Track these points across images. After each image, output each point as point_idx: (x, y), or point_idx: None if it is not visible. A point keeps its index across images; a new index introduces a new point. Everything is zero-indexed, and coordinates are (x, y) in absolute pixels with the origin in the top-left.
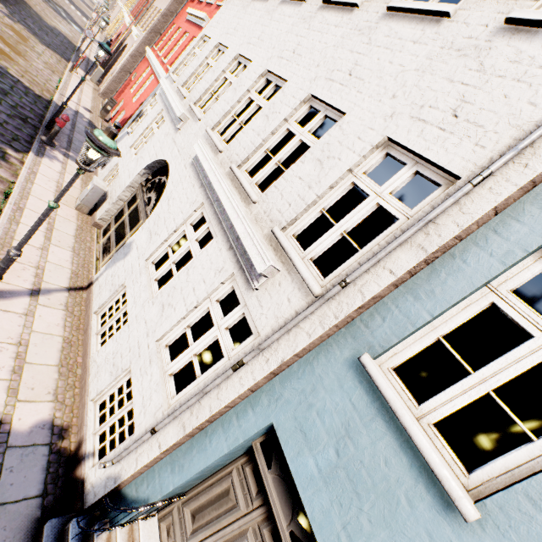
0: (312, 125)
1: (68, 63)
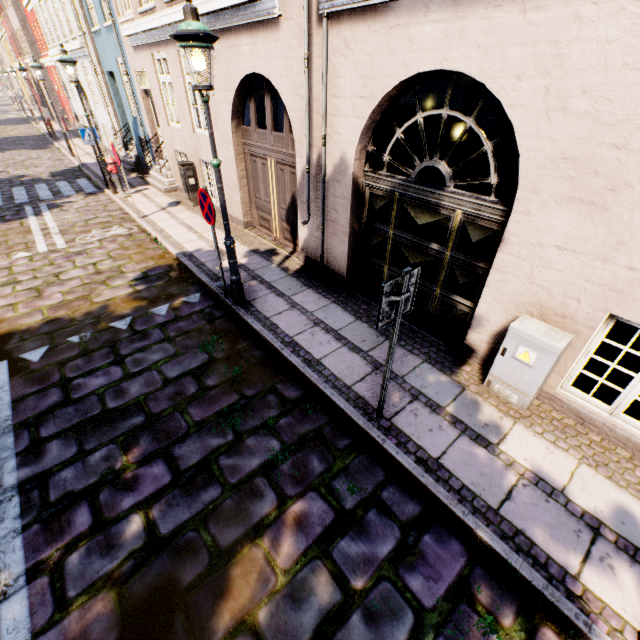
0: None
1: (32, 124)
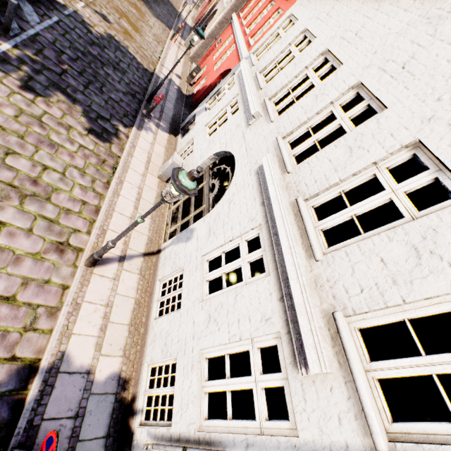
0: (411, 185)
1: (170, 31)
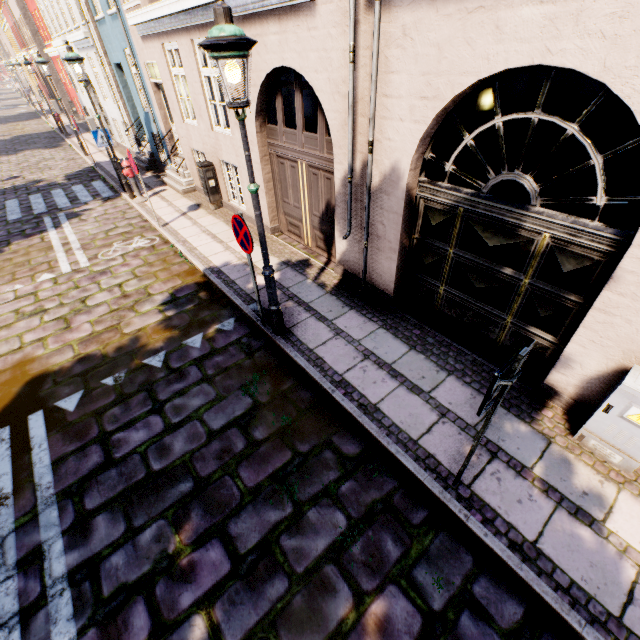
0: None
1: (42, 119)
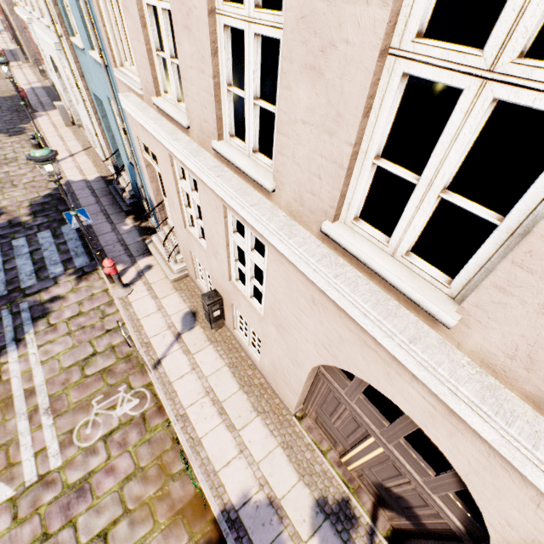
0: None
1: None
